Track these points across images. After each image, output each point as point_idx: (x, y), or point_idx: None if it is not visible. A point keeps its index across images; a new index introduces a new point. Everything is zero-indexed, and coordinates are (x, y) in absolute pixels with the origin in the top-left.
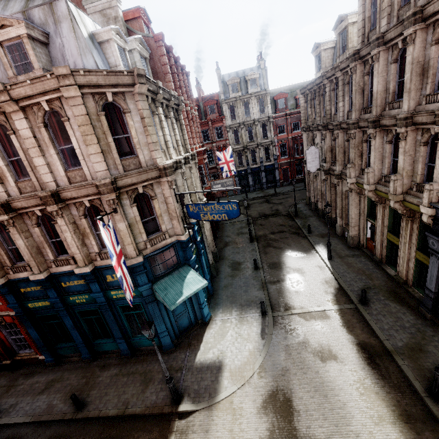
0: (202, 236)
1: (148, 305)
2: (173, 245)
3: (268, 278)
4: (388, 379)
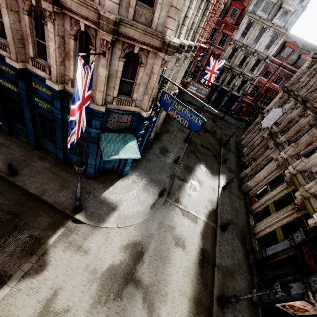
0: (157, 118)
1: (90, 143)
2: (134, 114)
3: (178, 174)
4: (203, 277)
